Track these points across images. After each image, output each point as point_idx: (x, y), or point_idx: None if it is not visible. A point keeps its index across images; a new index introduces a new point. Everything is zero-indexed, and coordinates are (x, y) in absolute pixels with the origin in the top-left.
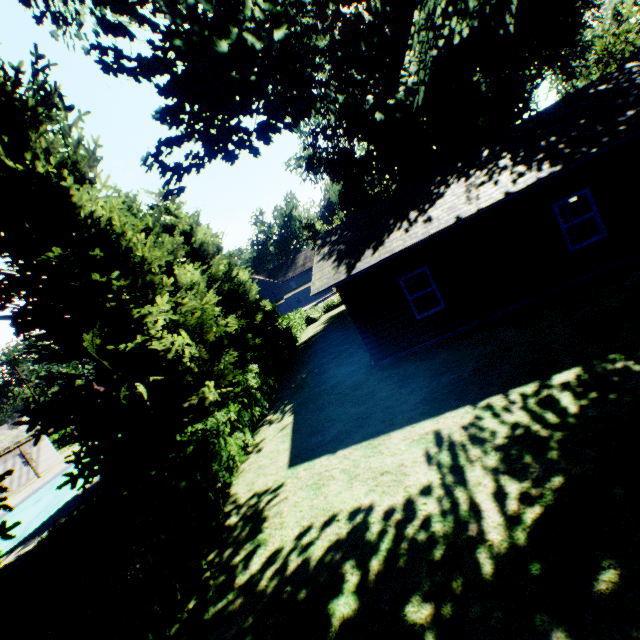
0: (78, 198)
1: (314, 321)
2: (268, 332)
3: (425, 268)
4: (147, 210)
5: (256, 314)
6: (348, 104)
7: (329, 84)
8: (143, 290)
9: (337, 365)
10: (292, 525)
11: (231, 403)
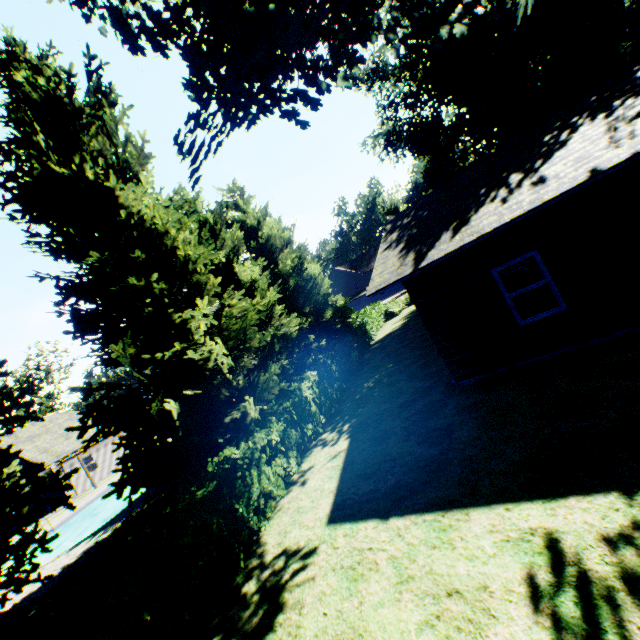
0: (124, 198)
1: (394, 315)
2: (337, 330)
3: (534, 253)
4: (207, 206)
5: (324, 311)
6: (412, 24)
7: (384, 1)
8: (190, 292)
9: (409, 376)
10: (308, 639)
11: (274, 422)
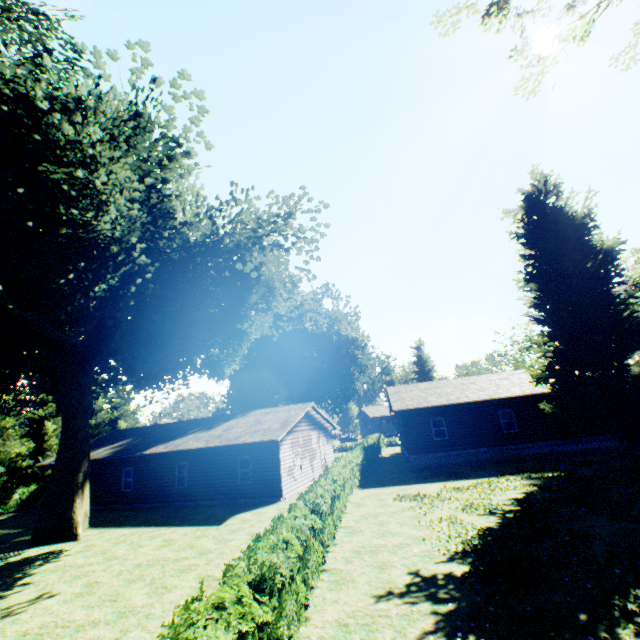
0: None
1: None
2: None
3: None
4: None
5: None
6: None
7: None
8: None
9: None
10: None
11: None
